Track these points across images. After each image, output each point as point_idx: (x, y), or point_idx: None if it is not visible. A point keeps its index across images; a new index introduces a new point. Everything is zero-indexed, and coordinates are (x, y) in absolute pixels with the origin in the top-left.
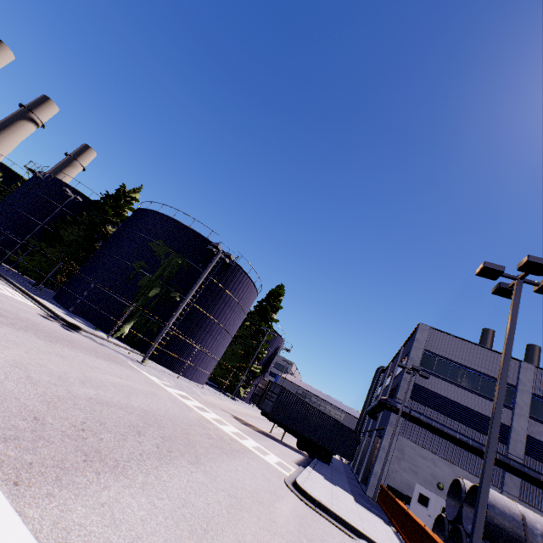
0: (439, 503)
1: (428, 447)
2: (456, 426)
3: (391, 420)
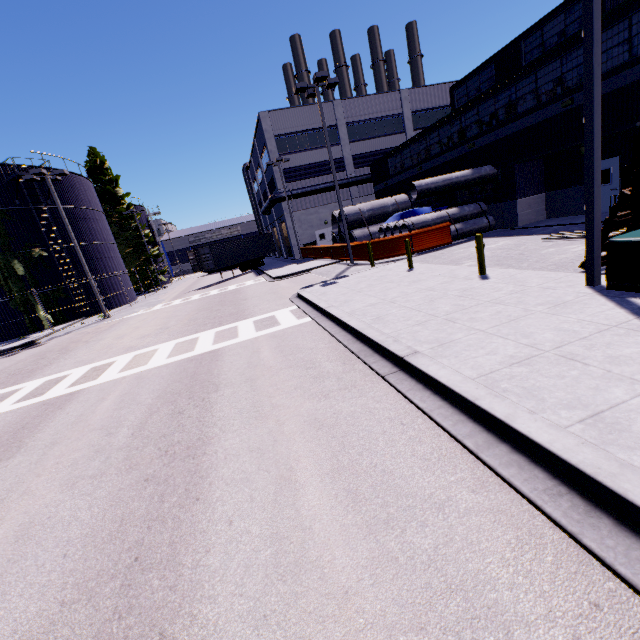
0: (329, 232)
1: (311, 206)
2: (318, 181)
3: (284, 207)
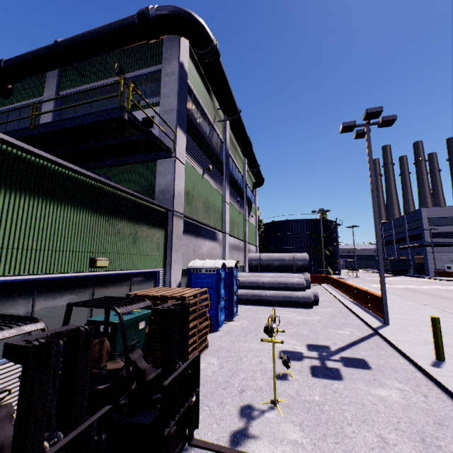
0: None
1: (443, 251)
2: (450, 240)
3: (427, 249)
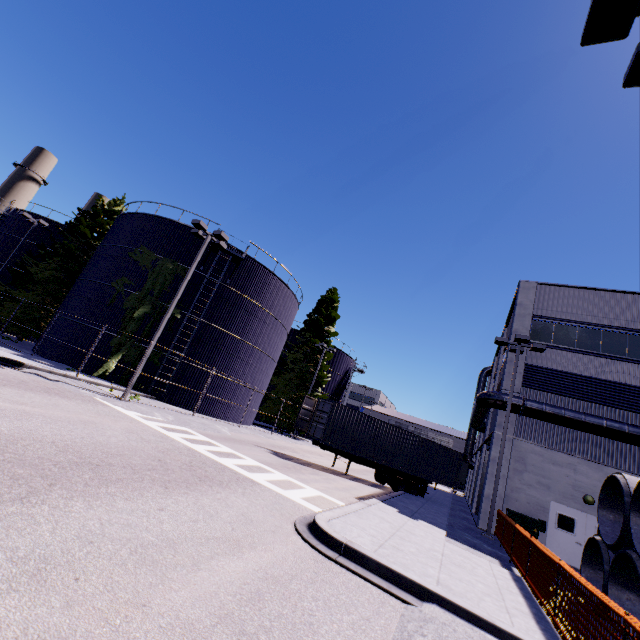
0: (590, 524)
1: (561, 448)
2: (599, 411)
3: (499, 421)
